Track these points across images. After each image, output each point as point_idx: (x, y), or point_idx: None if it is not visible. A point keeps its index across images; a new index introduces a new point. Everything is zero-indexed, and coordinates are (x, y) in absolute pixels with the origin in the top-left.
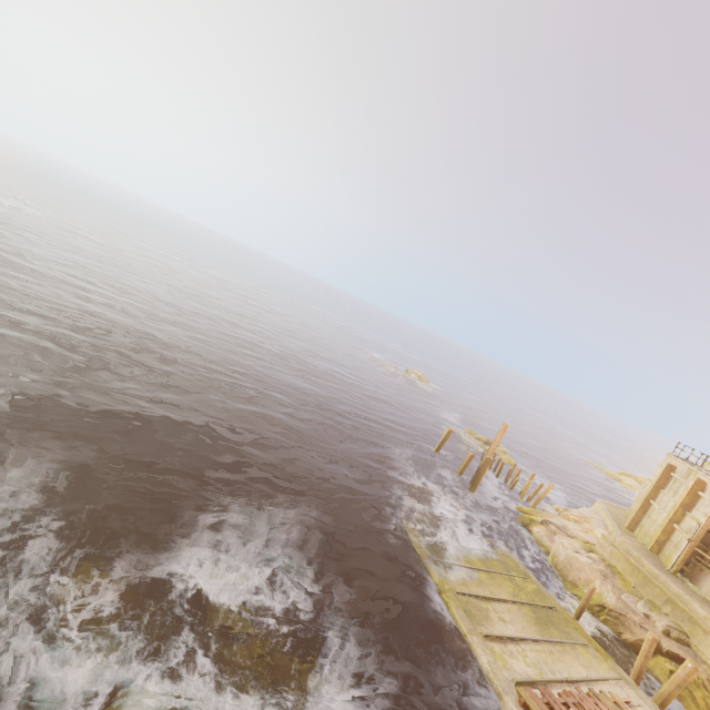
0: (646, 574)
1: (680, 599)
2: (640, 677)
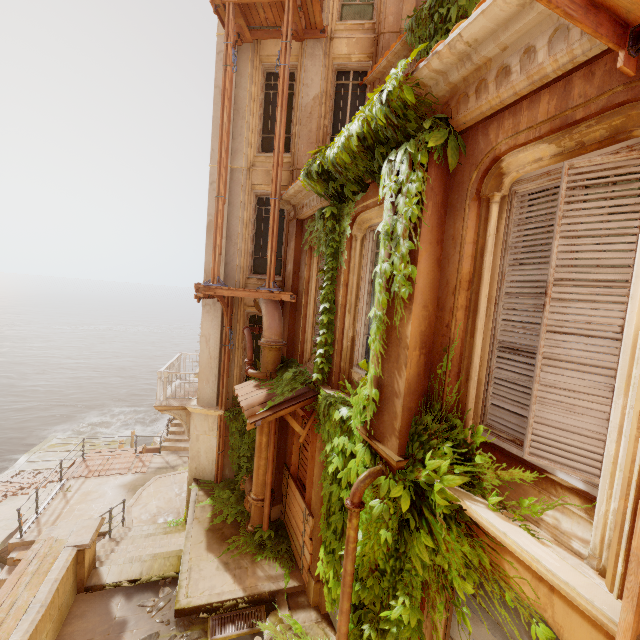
0: None
1: None
2: None
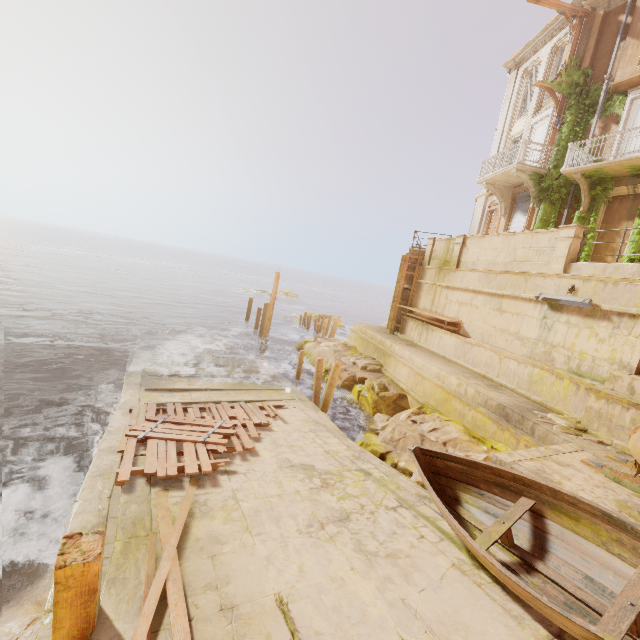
0: (366, 338)
1: (381, 343)
2: (317, 395)
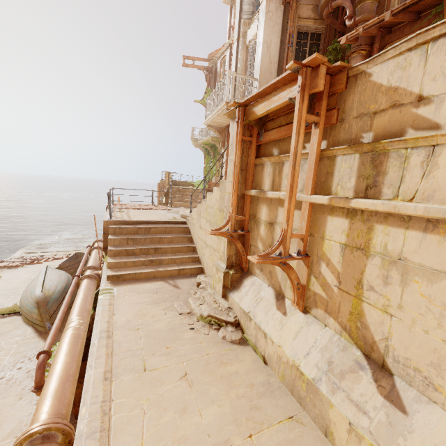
0: None
1: None
2: None
